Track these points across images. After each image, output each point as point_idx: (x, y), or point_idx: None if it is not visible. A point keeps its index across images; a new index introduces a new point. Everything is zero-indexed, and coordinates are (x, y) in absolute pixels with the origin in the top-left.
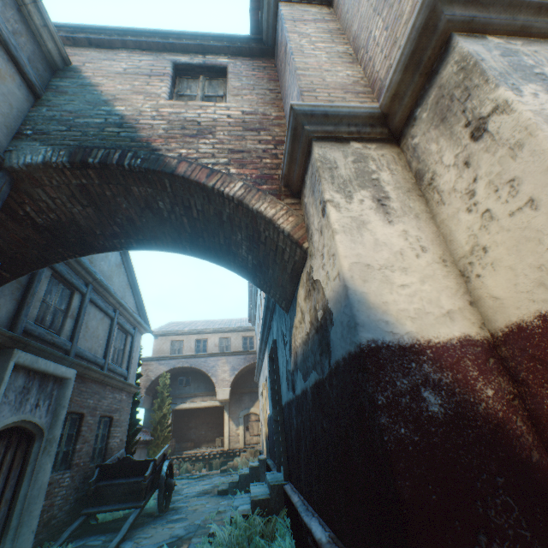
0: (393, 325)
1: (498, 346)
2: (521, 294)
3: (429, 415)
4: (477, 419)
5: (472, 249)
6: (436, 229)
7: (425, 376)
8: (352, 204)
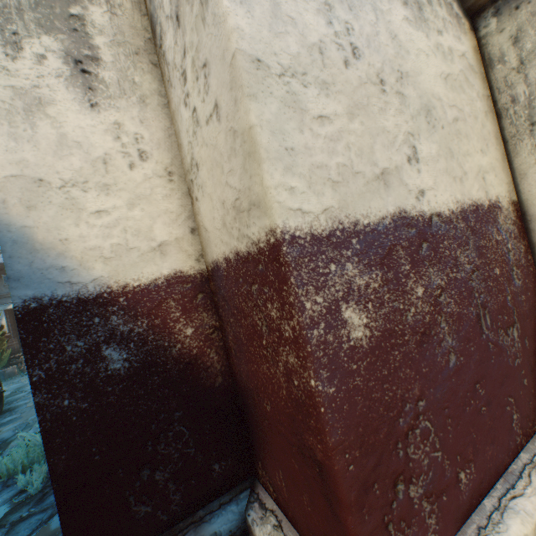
0: (74, 272)
1: (210, 280)
2: (217, 231)
3: (108, 375)
4: (168, 363)
5: (192, 163)
6: (169, 125)
7: (111, 331)
8: (19, 61)
